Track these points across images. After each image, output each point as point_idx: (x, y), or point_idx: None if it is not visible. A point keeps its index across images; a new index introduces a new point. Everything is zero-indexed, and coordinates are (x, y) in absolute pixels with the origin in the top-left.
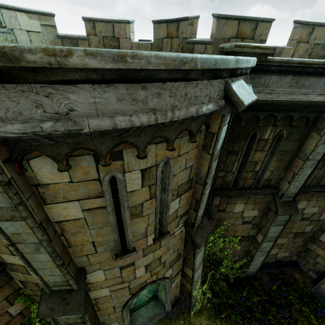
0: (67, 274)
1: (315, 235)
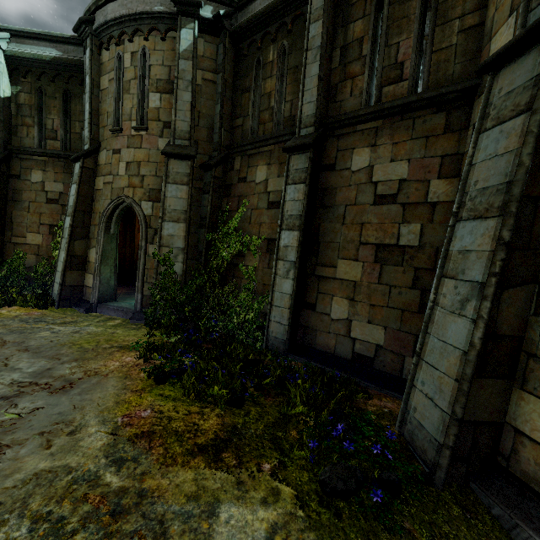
0: (89, 125)
1: None
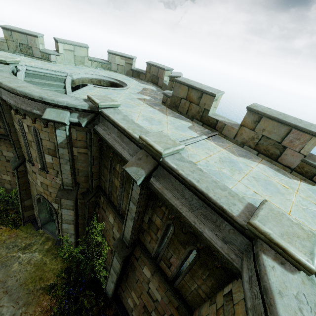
0: (14, 150)
1: None
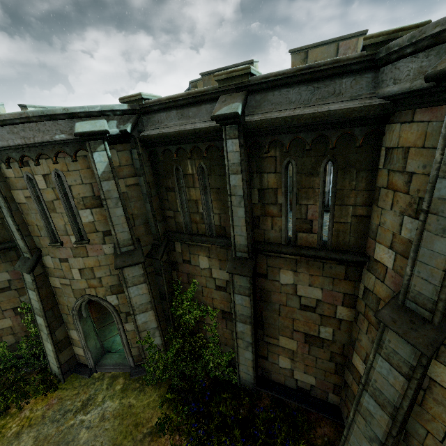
0: (22, 240)
1: (348, 354)
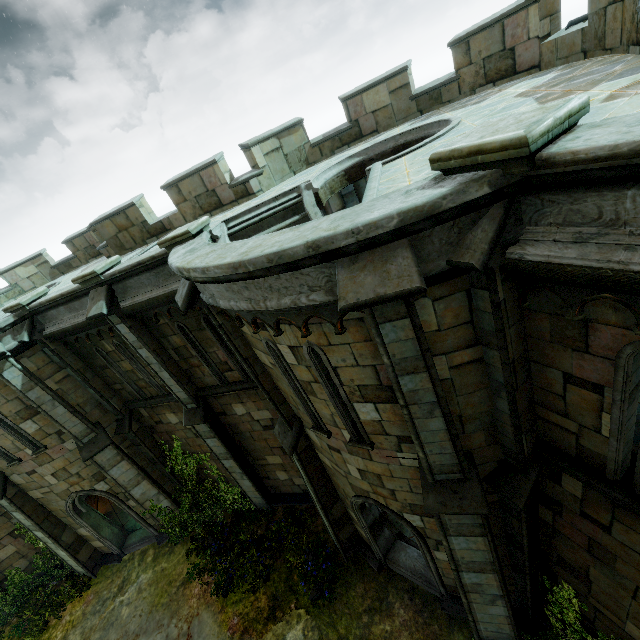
0: None
1: None
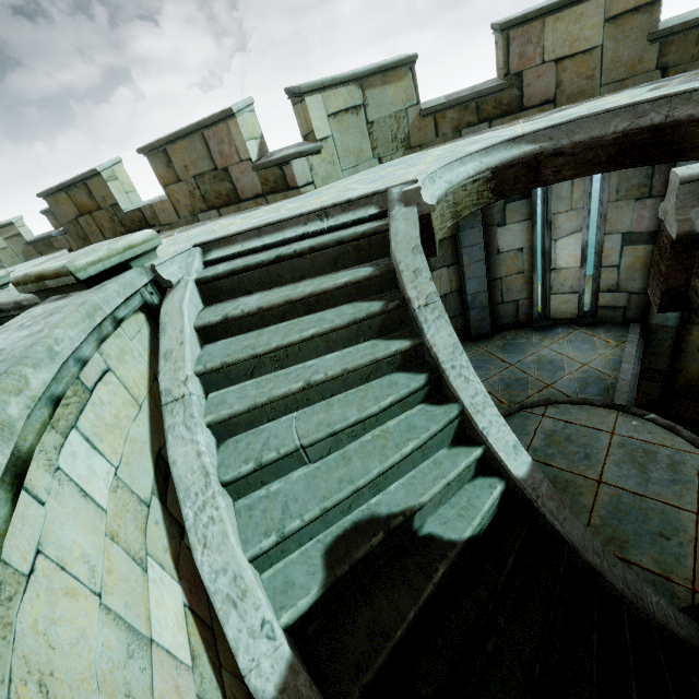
0: None
1: None
